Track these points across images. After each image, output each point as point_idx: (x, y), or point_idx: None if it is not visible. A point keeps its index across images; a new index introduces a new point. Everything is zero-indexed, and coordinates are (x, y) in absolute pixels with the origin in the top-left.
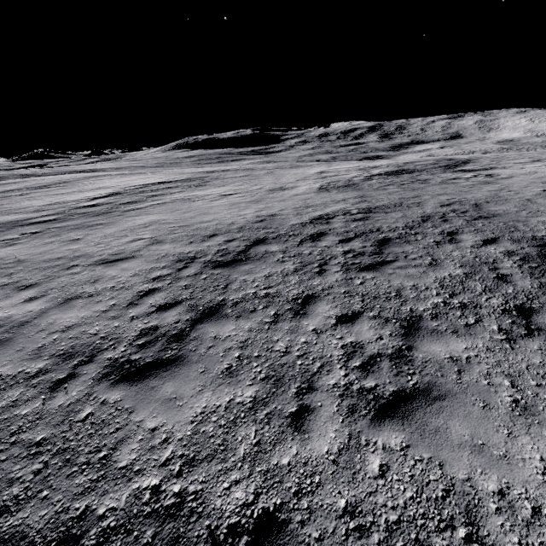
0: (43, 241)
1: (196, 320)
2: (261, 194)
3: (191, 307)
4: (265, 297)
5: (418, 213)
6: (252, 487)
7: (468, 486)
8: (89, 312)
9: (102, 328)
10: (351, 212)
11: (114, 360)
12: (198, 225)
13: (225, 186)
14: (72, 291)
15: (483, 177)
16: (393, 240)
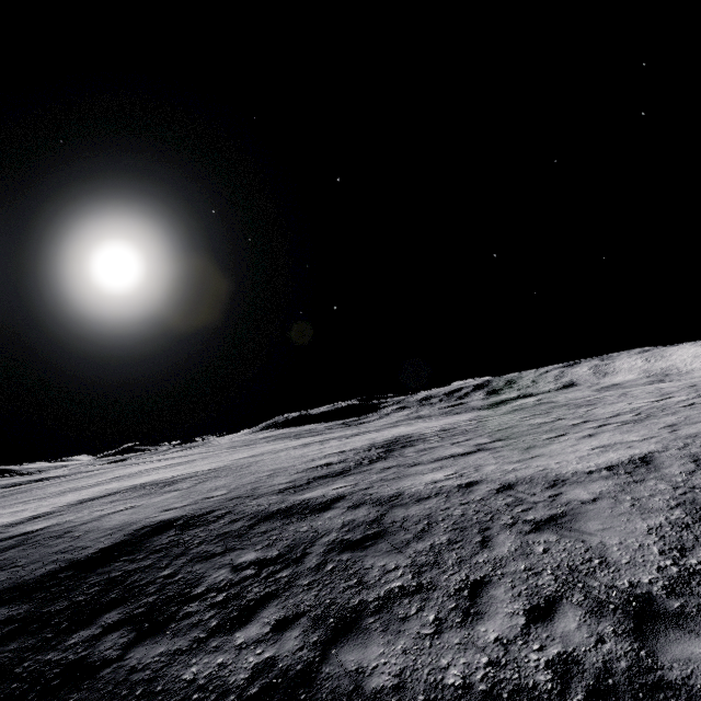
0: (31, 504)
1: (48, 514)
2: (194, 467)
3: (53, 512)
4: (83, 506)
5: (224, 468)
6: (10, 533)
7: (53, 525)
8: (15, 519)
9: (14, 521)
10: (199, 471)
11: (8, 525)
12: (116, 487)
13: (193, 463)
14: (18, 515)
15: (339, 440)
16: (177, 481)
